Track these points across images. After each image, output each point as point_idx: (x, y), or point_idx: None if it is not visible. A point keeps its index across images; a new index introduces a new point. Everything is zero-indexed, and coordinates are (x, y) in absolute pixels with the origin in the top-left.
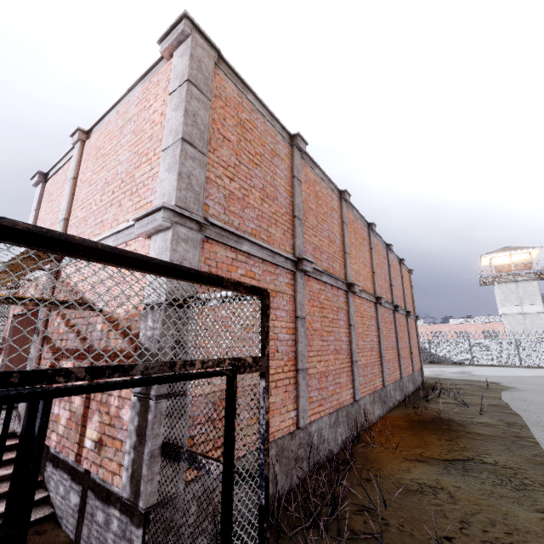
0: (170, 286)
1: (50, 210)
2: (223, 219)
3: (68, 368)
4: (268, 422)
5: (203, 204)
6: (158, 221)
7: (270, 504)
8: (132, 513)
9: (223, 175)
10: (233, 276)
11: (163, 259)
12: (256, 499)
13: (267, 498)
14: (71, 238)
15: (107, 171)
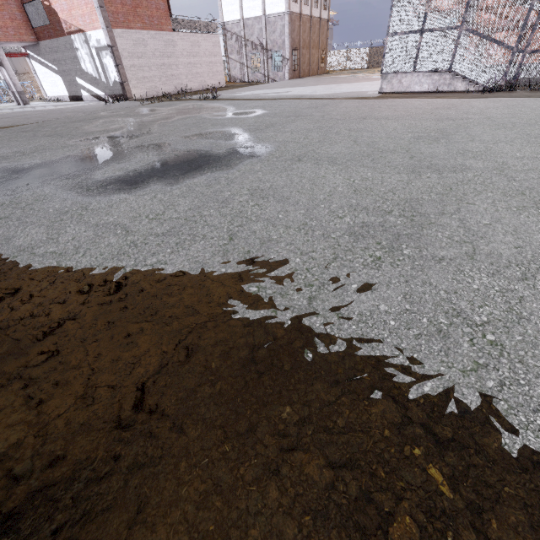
0: None
1: None
2: None
3: None
4: None
5: None
6: None
7: None
8: None
9: None
10: None
11: None
12: None
13: None
14: None
15: None
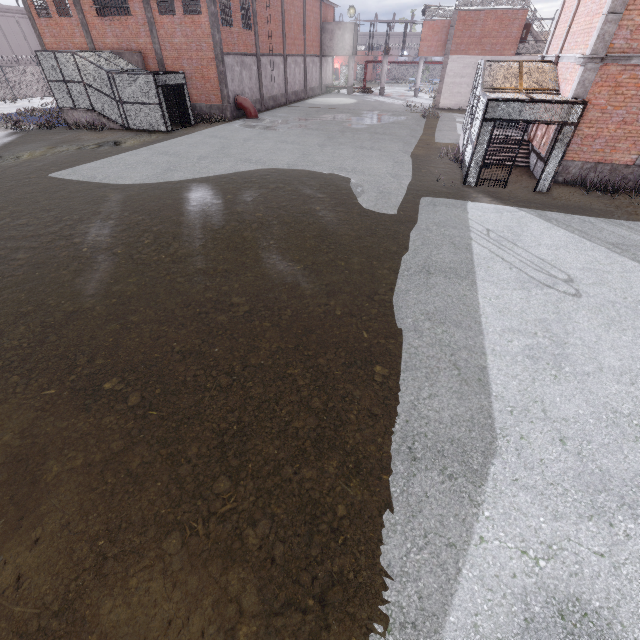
0: (575, 92)
1: (569, 6)
2: (623, 48)
3: (531, 120)
4: (570, 139)
5: (608, 46)
6: (580, 63)
7: (585, 177)
8: (544, 163)
9: (636, 16)
10: (617, 81)
11: (577, 80)
12: (561, 155)
13: (563, 155)
14: (536, 100)
15: (591, 3)
